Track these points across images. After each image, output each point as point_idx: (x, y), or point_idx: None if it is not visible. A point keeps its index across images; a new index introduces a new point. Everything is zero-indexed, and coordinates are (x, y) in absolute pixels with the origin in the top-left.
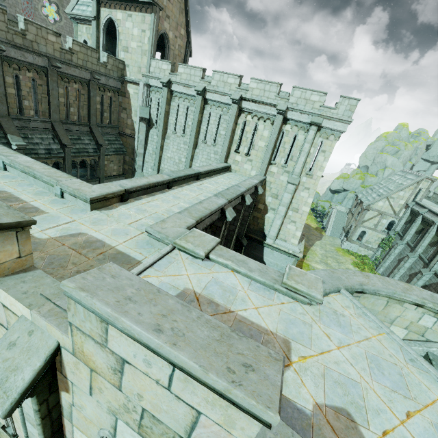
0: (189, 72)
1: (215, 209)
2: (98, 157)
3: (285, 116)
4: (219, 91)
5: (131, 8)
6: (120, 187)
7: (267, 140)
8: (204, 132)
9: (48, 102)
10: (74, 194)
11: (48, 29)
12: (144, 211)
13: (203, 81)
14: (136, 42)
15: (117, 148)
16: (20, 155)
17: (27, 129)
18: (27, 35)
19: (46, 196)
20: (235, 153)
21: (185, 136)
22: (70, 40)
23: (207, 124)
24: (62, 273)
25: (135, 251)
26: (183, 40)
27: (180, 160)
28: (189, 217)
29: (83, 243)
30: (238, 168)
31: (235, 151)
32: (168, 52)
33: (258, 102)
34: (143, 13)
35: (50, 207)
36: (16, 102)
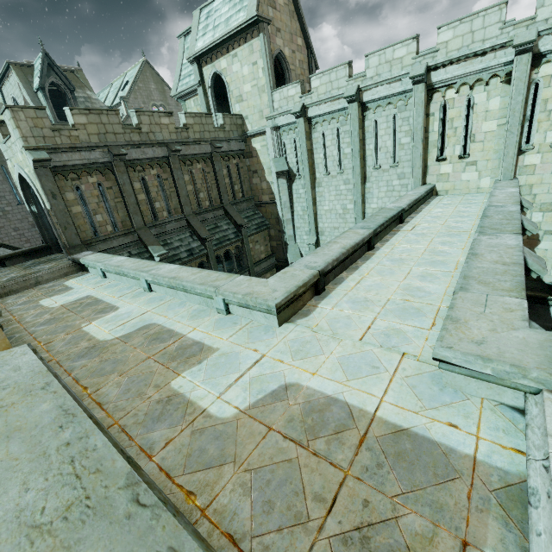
0: (329, 80)
1: (522, 258)
2: (241, 242)
3: (533, 53)
4: (383, 80)
5: (233, 46)
6: (309, 269)
7: (502, 114)
8: (372, 153)
9: (177, 196)
10: (245, 303)
11: (160, 112)
12: (367, 303)
13: (353, 79)
14: (249, 83)
15: (258, 224)
16: (162, 265)
17: (165, 234)
18: (142, 128)
19: (206, 317)
20: (436, 164)
21: (343, 172)
22: (182, 115)
23: (374, 139)
24: (309, 551)
25: (432, 419)
26: (302, 52)
27: (344, 209)
28: (498, 295)
29: (304, 415)
30: (450, 184)
31: (436, 160)
32: (289, 75)
33: (464, 58)
34: (249, 42)
35: (217, 335)
36: (148, 208)
